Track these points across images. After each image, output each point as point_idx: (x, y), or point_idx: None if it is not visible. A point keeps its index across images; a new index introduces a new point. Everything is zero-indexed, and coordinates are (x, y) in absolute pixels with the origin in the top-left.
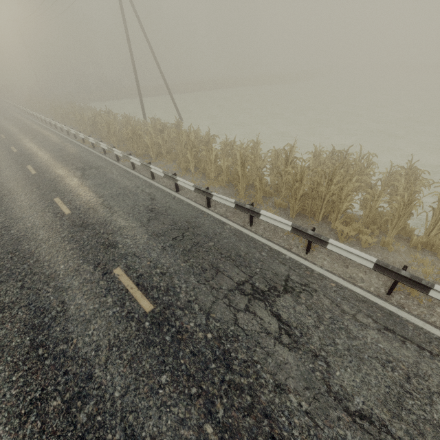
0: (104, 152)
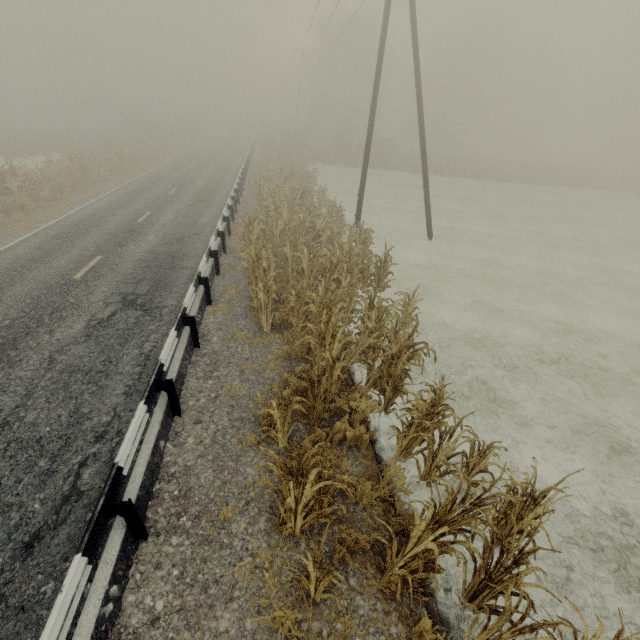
0: (217, 272)
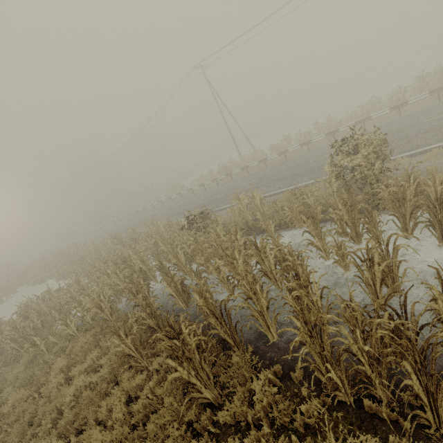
0: (266, 166)
